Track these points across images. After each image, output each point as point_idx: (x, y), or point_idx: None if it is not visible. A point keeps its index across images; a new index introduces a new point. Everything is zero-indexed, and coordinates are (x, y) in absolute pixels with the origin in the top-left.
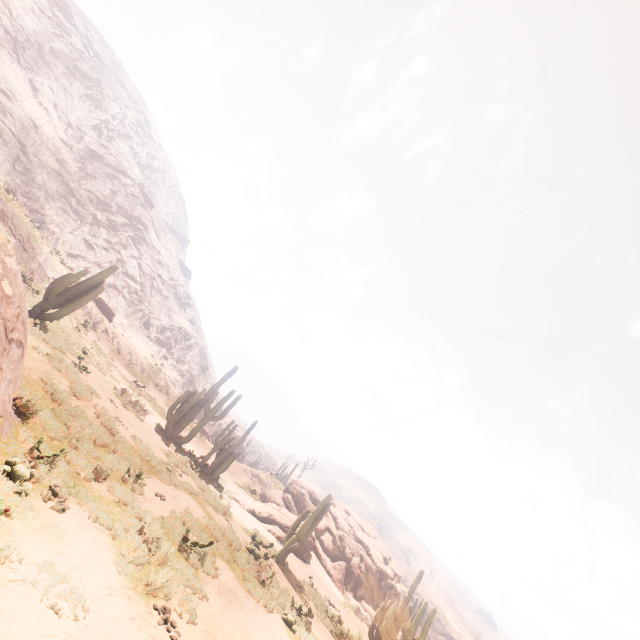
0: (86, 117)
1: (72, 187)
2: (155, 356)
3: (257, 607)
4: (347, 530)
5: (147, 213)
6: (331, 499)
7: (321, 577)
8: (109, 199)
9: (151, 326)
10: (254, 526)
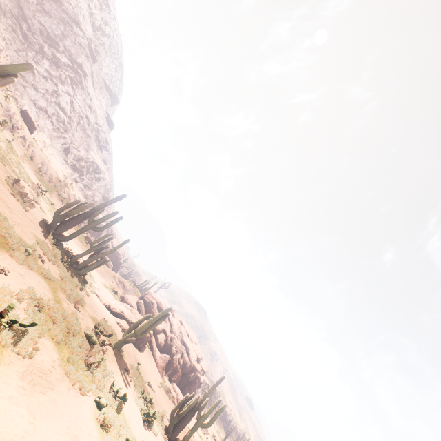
0: None
1: (26, 13)
2: (67, 176)
3: (70, 390)
4: (177, 334)
5: (89, 64)
6: (172, 311)
7: (149, 363)
8: (58, 39)
9: (70, 153)
10: (105, 317)
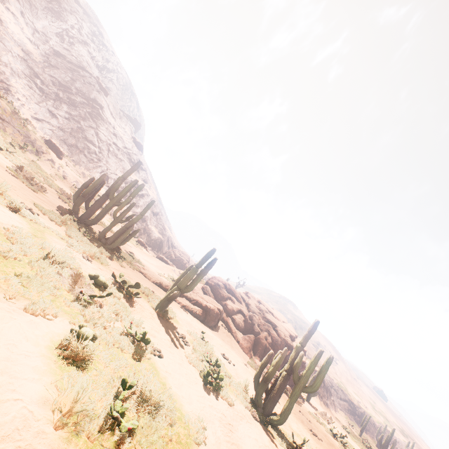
0: (50, 26)
1: (36, 71)
2: None
3: None
4: (257, 313)
5: (102, 97)
6: (247, 294)
7: (227, 342)
8: (69, 84)
9: (109, 179)
10: (151, 289)
